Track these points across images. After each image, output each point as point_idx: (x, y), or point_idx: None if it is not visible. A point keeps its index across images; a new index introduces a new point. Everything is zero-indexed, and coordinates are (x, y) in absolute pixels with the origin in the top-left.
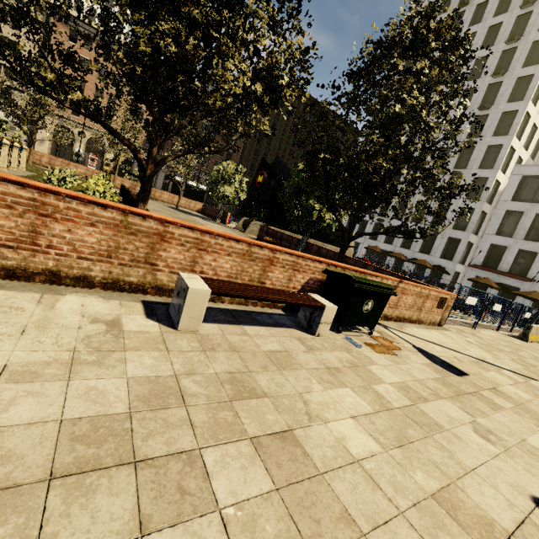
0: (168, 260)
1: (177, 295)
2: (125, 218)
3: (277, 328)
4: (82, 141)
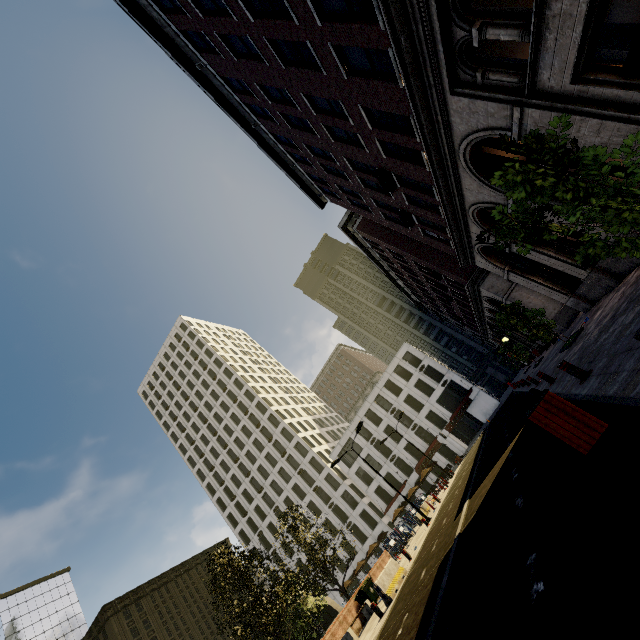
0: None
1: None
2: None
3: (367, 623)
4: None
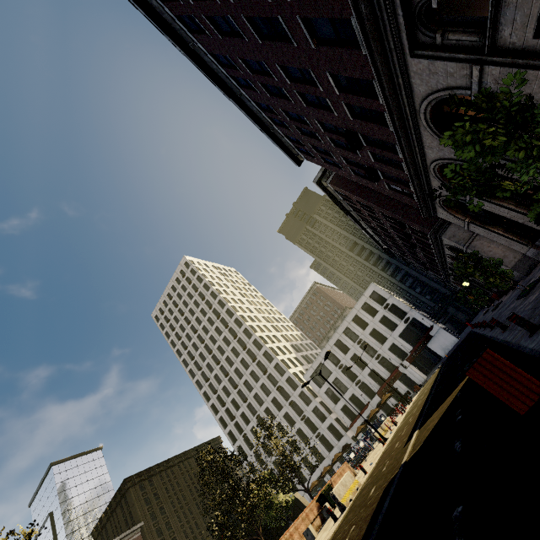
0: (297, 539)
1: (307, 536)
2: (285, 538)
3: (326, 522)
4: None
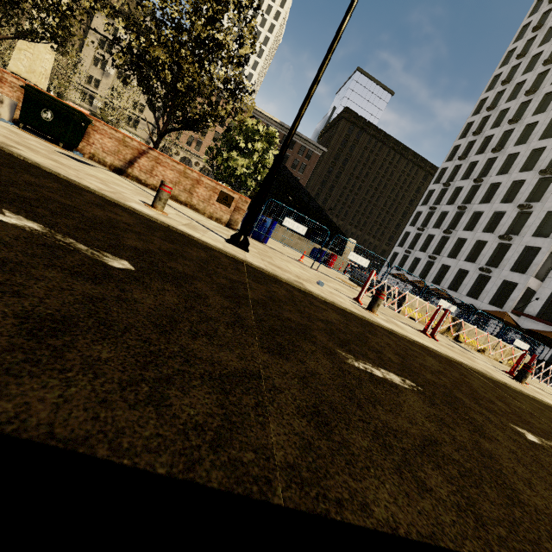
0: None
1: None
2: None
3: None
4: (177, 159)
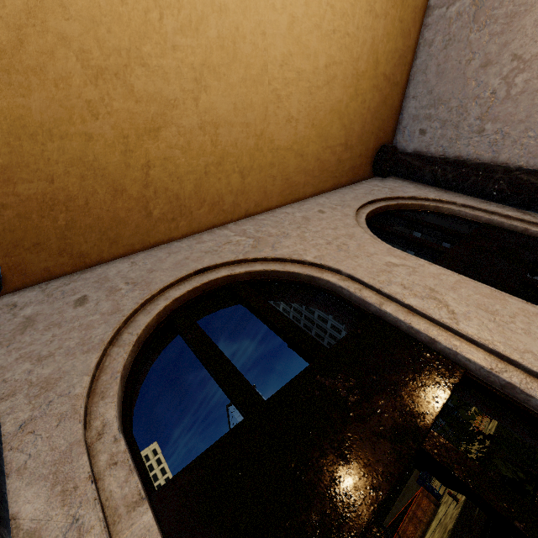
0: None
1: None
2: None
3: None
4: None
